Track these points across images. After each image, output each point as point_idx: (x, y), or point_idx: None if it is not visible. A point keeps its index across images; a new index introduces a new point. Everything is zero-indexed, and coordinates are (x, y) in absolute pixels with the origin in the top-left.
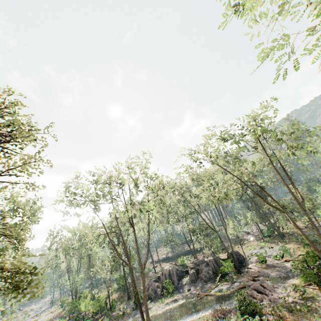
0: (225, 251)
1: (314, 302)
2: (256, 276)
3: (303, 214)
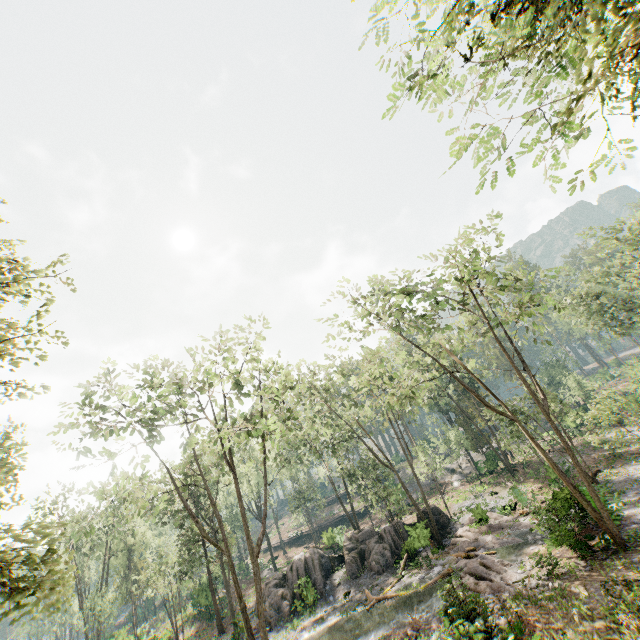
0: (412, 509)
1: (573, 581)
2: (472, 548)
3: (545, 428)
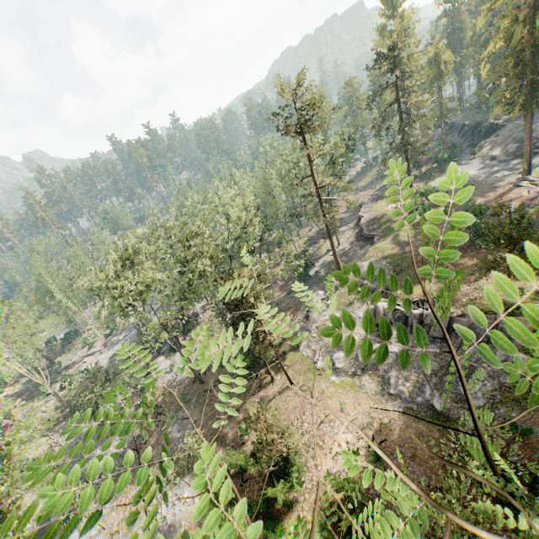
0: None
1: None
2: None
3: None
